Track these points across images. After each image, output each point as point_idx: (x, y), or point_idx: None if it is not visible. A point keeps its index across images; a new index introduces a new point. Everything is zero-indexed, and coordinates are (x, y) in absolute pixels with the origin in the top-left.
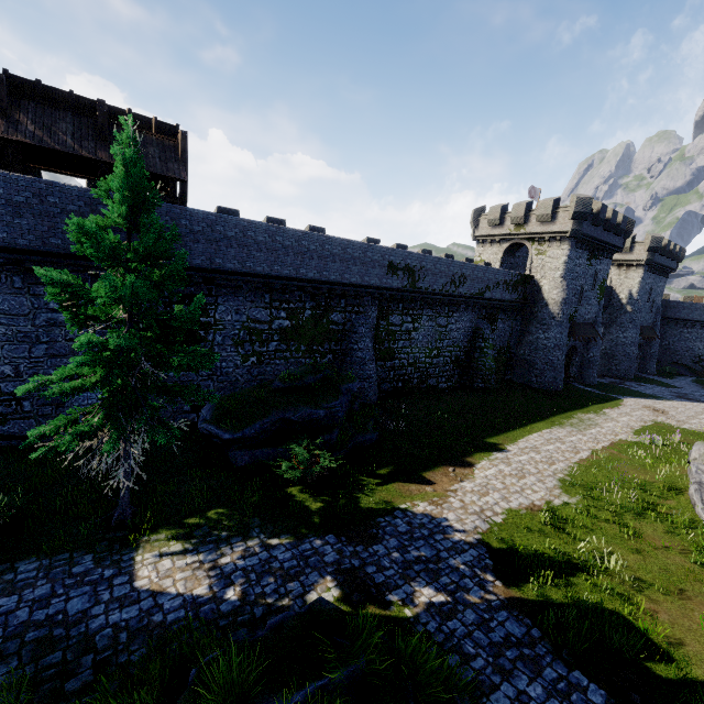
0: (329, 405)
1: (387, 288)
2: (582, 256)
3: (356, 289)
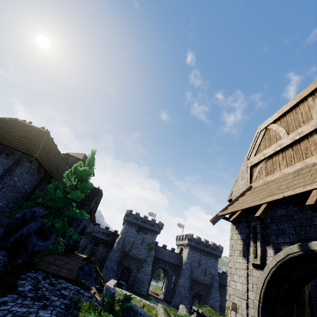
0: None
1: None
2: (133, 229)
3: None
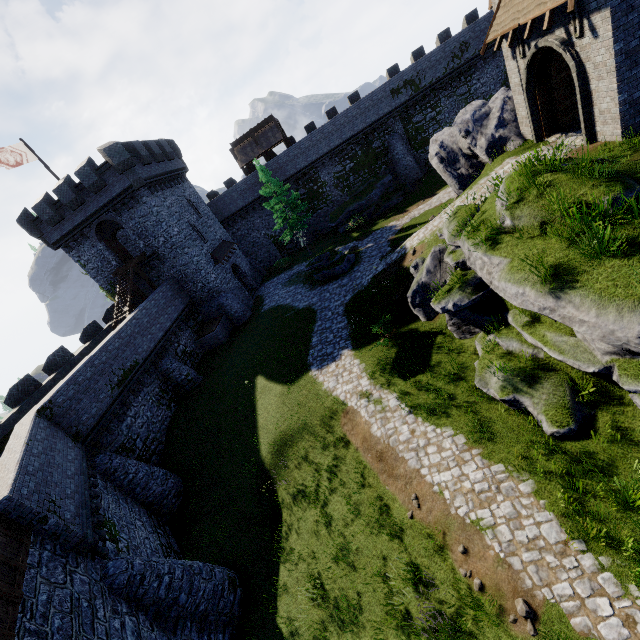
0: (367, 197)
1: (398, 107)
2: None
3: (378, 123)
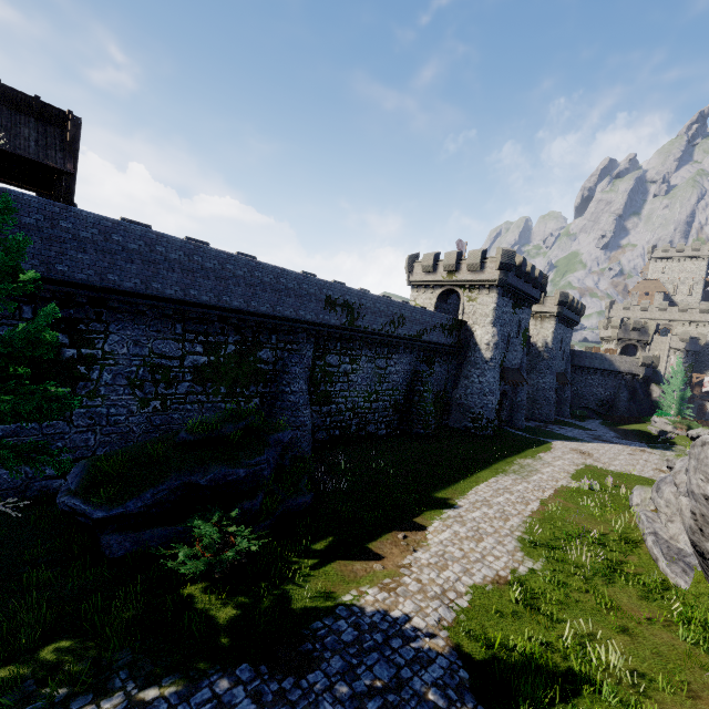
0: (252, 461)
1: (325, 325)
2: (508, 305)
3: (290, 324)
